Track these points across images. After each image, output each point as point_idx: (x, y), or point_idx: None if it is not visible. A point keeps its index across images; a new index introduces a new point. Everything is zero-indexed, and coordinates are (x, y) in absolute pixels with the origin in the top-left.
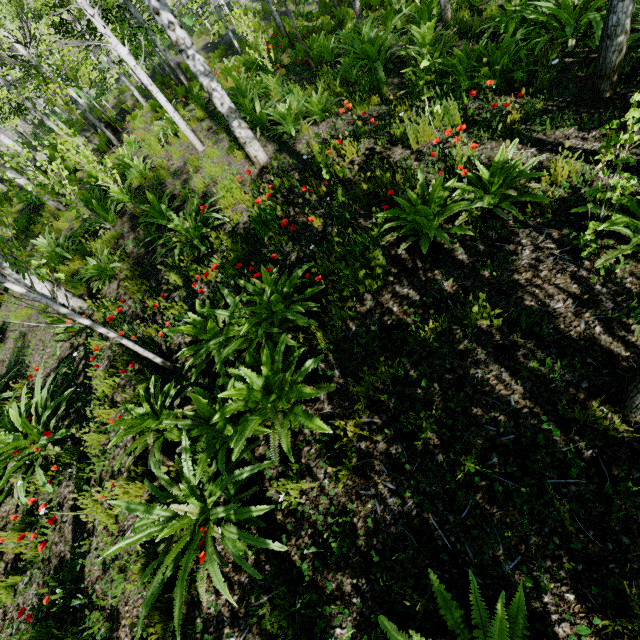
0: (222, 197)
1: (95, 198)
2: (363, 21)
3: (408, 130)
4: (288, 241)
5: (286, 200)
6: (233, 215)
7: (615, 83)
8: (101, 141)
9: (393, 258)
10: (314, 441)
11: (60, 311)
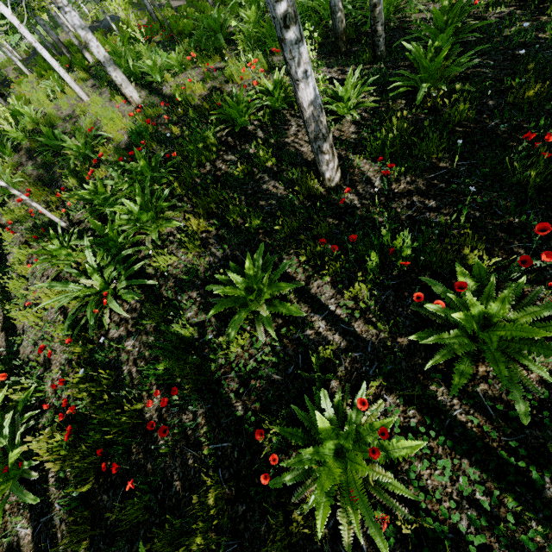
0: (106, 124)
1: None
2: (213, 9)
3: (232, 69)
4: (158, 146)
5: (156, 123)
6: (116, 136)
7: (346, 42)
8: None
9: (223, 142)
10: (176, 241)
11: None
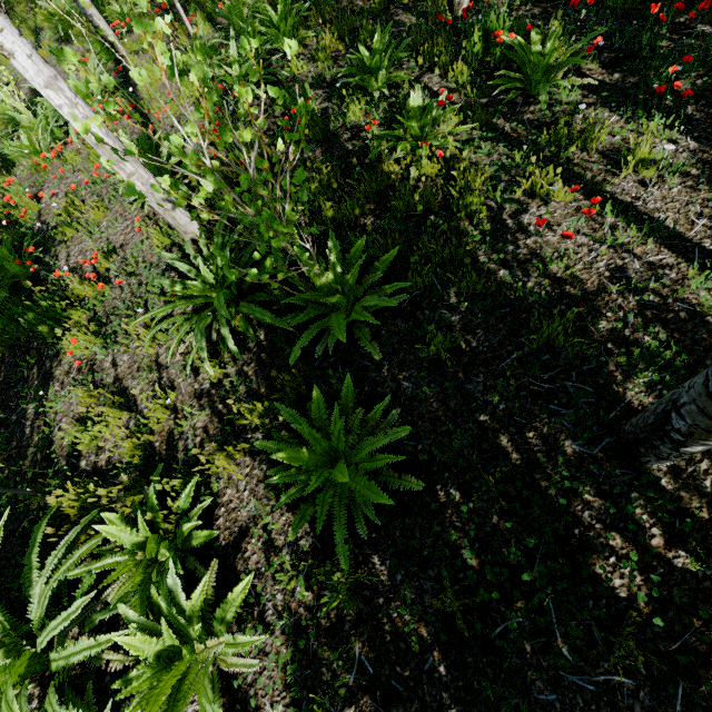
0: None
1: None
2: None
3: None
4: None
5: None
6: None
7: None
8: None
9: None
10: (306, 59)
11: None
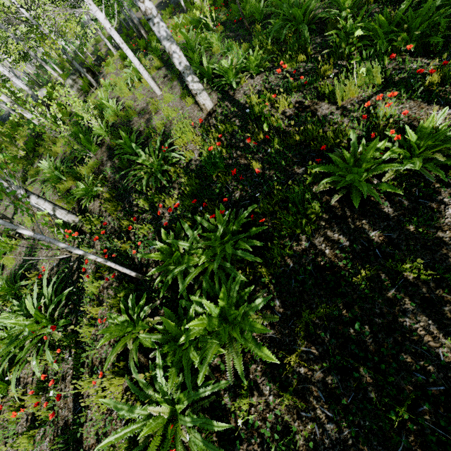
0: (178, 138)
1: (81, 132)
2: None
3: (336, 89)
4: (232, 180)
5: (229, 143)
6: (187, 153)
7: None
8: (84, 83)
9: (324, 205)
10: (259, 360)
11: (60, 246)
